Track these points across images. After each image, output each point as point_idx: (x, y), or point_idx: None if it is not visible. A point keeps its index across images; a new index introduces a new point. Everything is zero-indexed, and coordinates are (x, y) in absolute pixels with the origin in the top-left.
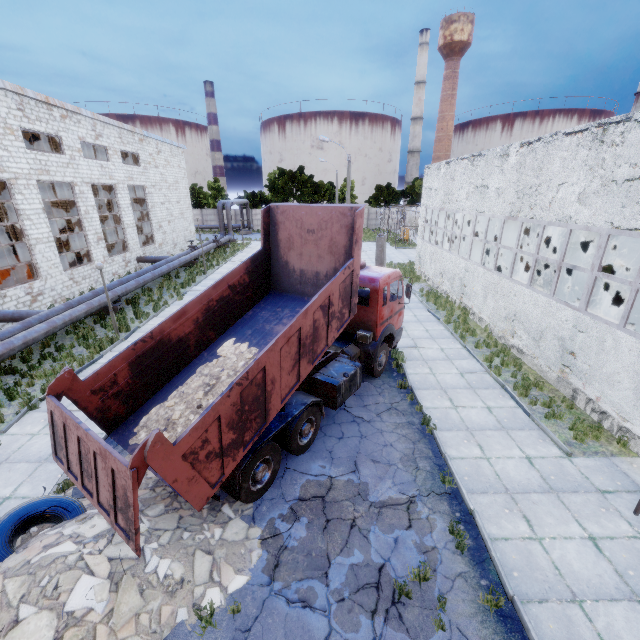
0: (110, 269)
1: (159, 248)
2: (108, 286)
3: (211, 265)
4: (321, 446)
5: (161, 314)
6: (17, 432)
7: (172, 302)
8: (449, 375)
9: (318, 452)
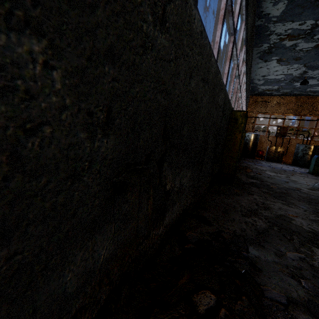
0: None
1: None
2: None
3: None
4: None
5: None
6: None
7: None
8: None
9: None
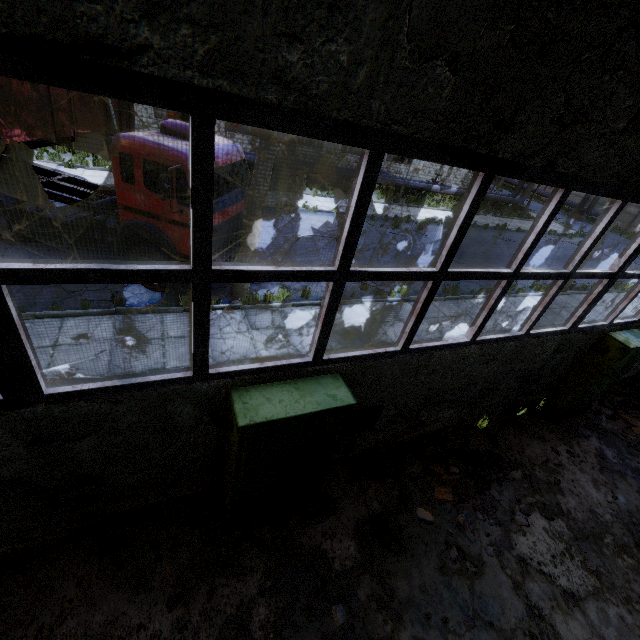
0: (336, 162)
1: (413, 172)
2: (284, 159)
3: (416, 200)
4: (15, 253)
5: (276, 192)
6: (86, 171)
7: (304, 193)
8: (157, 354)
9: (3, 250)
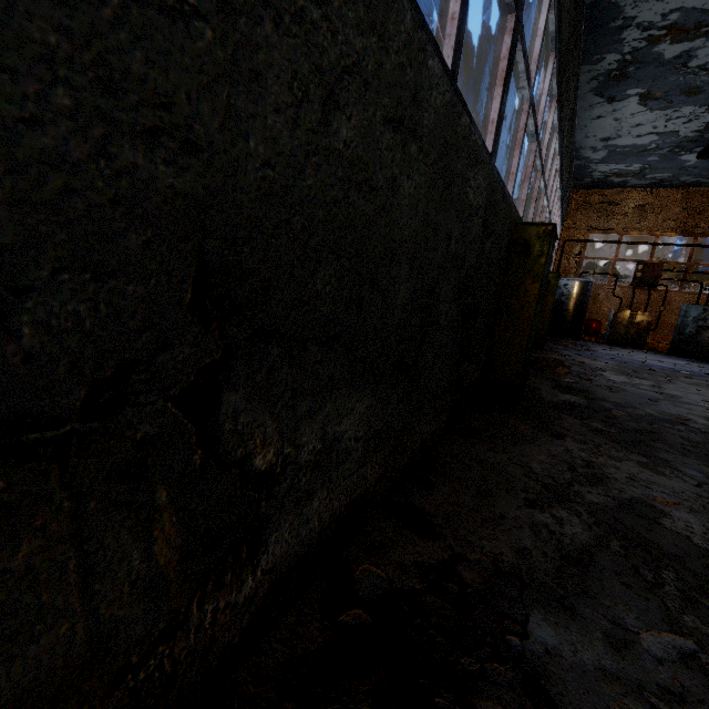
0: None
1: None
2: None
3: None
4: None
5: None
6: None
7: None
8: None
9: None
